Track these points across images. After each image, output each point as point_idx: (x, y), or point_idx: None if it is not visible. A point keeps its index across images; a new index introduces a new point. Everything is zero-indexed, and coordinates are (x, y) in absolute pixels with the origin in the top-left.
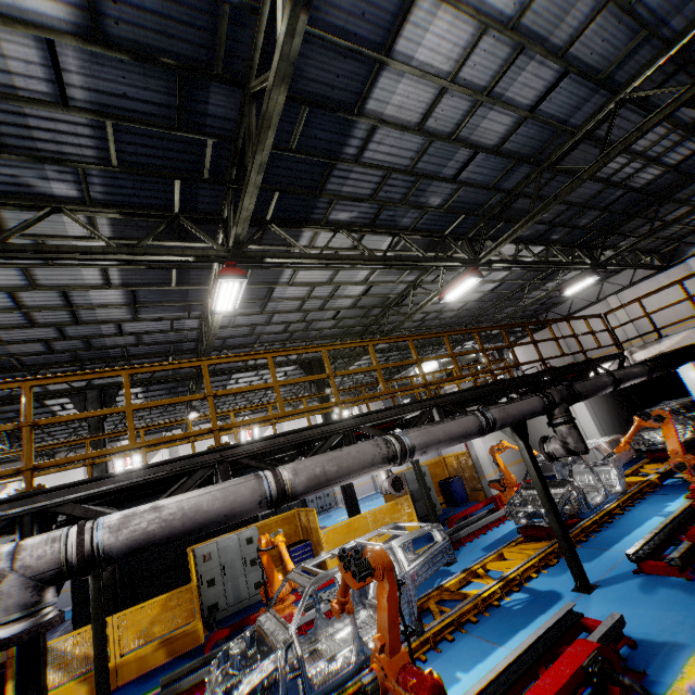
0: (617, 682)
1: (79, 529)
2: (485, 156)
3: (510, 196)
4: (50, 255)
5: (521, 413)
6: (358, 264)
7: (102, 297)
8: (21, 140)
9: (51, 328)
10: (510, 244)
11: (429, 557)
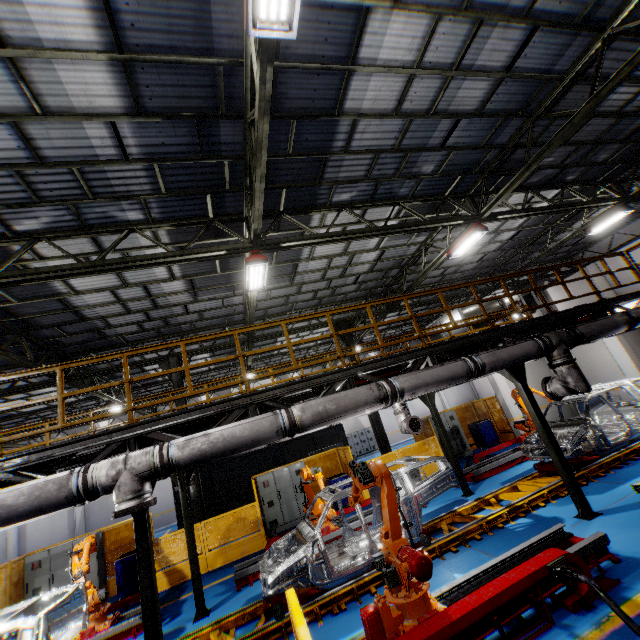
0: (575, 580)
1: (160, 447)
2: (469, 120)
3: (505, 149)
4: (131, 264)
5: (513, 356)
6: (361, 236)
7: (170, 287)
8: (104, 188)
9: (140, 313)
10: (520, 193)
11: (432, 483)
